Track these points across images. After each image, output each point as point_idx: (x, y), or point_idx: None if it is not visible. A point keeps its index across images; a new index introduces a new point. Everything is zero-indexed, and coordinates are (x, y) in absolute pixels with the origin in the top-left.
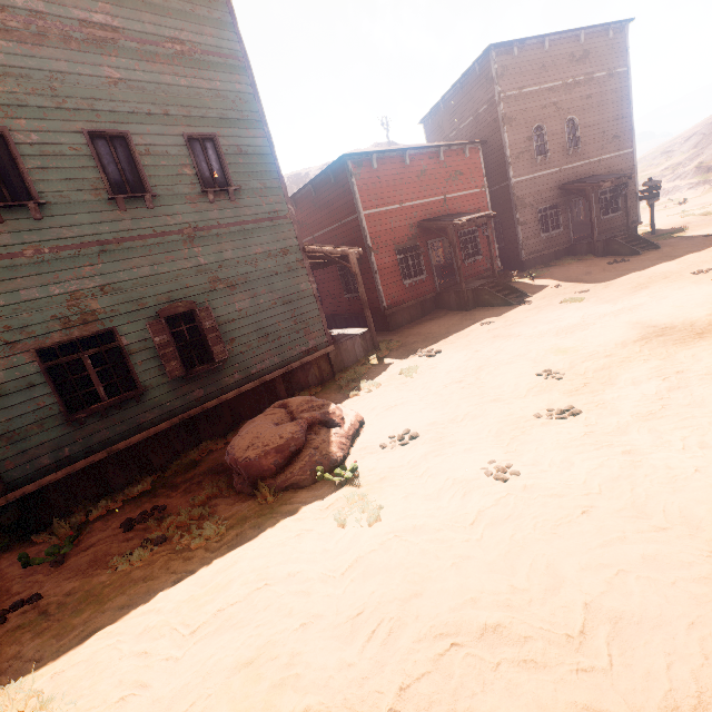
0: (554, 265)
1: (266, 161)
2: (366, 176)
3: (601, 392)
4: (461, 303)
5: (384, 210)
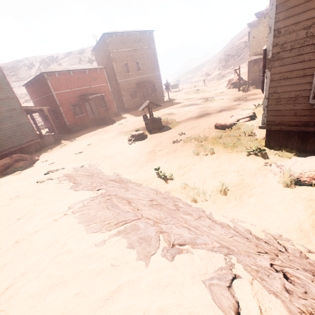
0: (135, 110)
1: (2, 79)
2: (54, 79)
3: (92, 148)
4: (96, 123)
5: (64, 92)
